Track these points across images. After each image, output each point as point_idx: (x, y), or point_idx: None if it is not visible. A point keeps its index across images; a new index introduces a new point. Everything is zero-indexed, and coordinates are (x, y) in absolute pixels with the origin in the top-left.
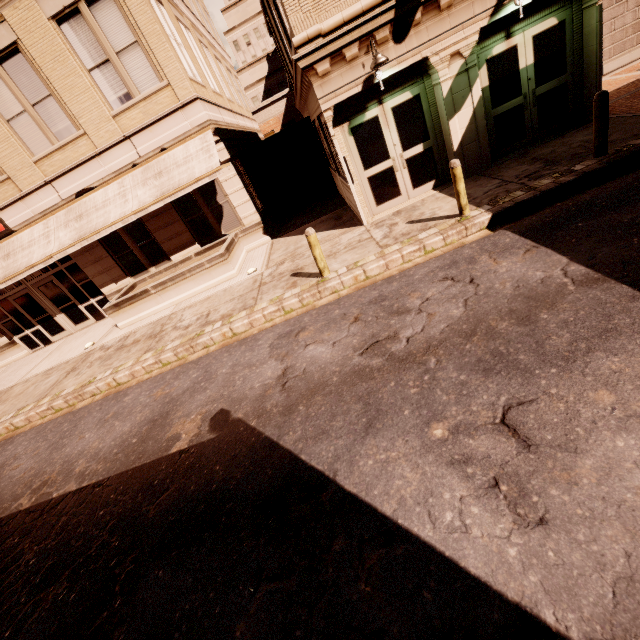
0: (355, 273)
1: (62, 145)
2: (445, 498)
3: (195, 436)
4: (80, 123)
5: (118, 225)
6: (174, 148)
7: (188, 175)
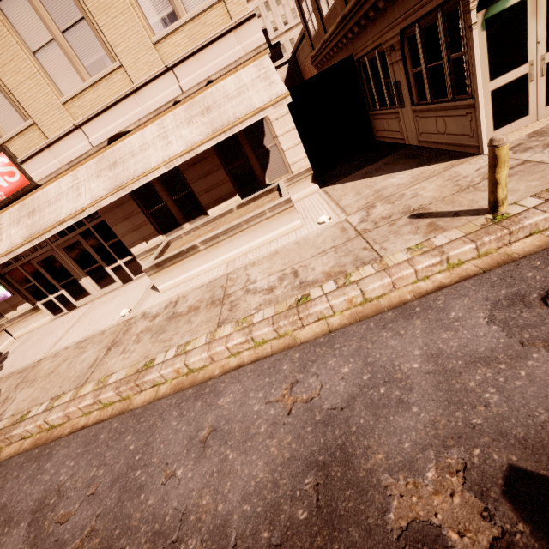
0: None
1: (94, 81)
2: None
3: (502, 548)
4: (116, 53)
5: (161, 170)
6: (223, 79)
7: (245, 106)
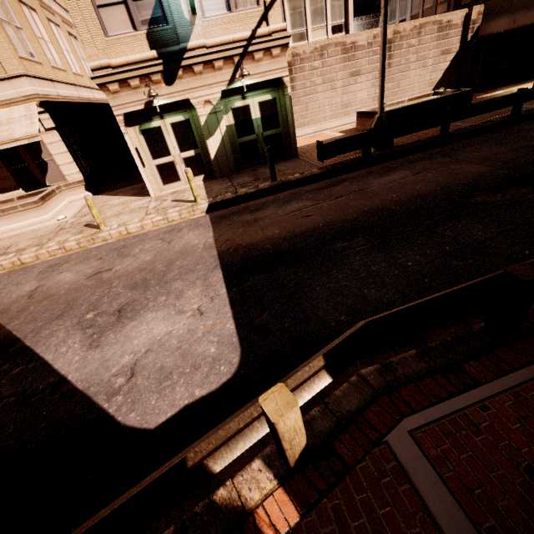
0: (119, 229)
1: None
2: (68, 343)
3: None
4: None
5: None
6: None
7: (9, 134)
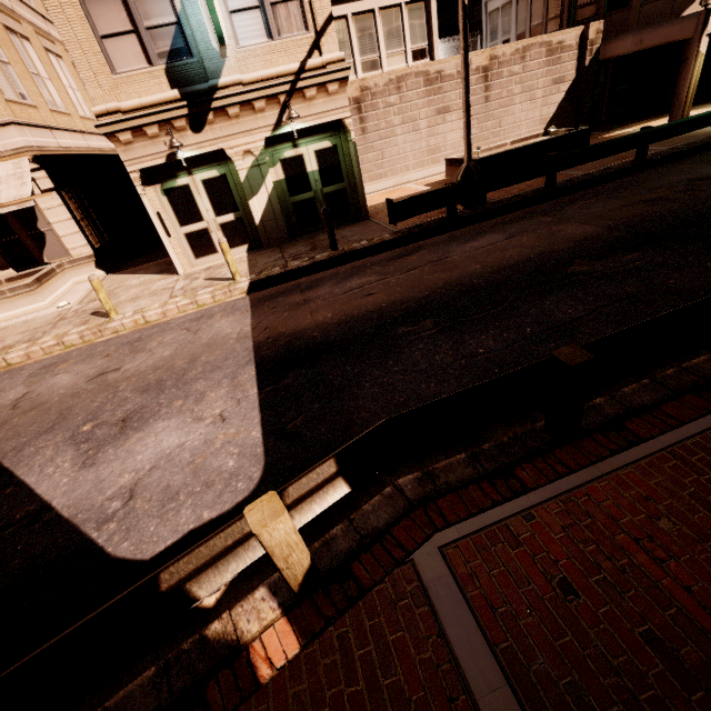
0: (135, 317)
1: None
2: (57, 461)
3: None
4: None
5: None
6: None
7: None
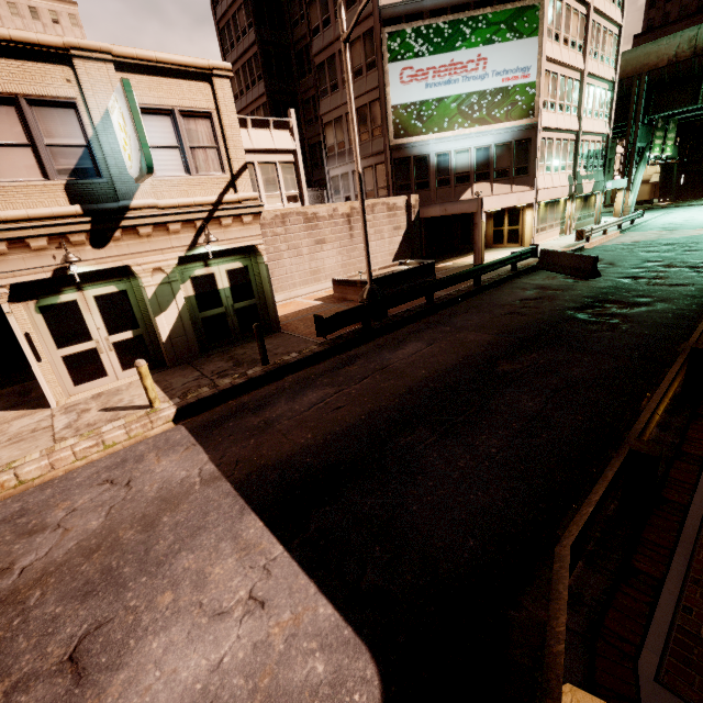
0: (1, 479)
1: None
2: None
3: None
4: None
5: None
6: None
7: None
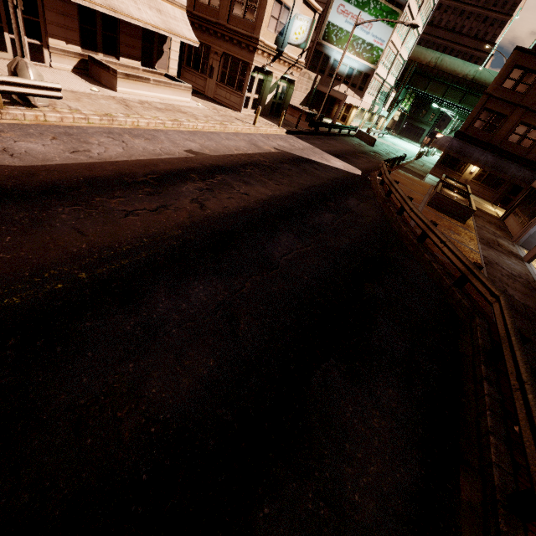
0: (266, 129)
1: None
2: (324, 162)
3: (275, 150)
4: None
5: (140, 23)
6: (166, 2)
7: (181, 31)
